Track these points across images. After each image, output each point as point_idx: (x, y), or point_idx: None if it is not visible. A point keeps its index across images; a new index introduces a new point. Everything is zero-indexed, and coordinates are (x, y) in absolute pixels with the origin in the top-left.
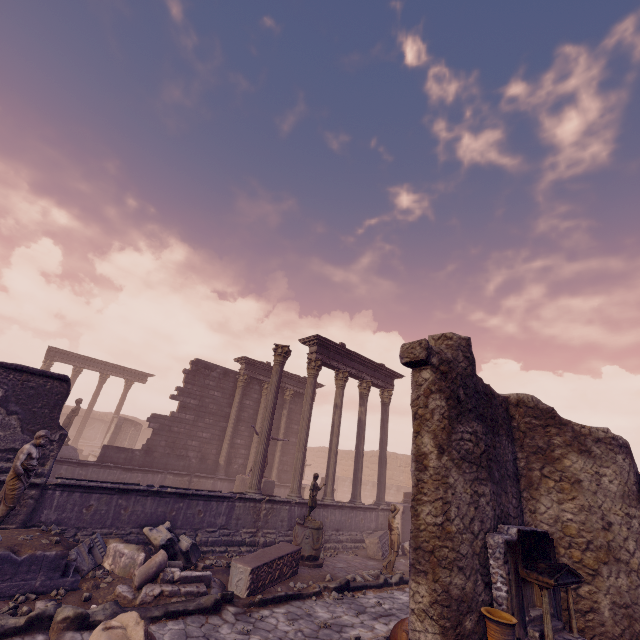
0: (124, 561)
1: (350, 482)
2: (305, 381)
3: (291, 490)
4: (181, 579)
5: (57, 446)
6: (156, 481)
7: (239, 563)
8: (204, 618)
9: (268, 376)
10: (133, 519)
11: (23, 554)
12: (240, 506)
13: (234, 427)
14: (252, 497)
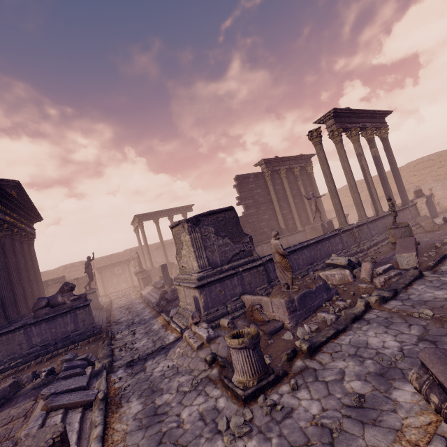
0: (338, 277)
1: None
2: (302, 157)
3: (360, 217)
4: (383, 271)
5: (251, 244)
6: (259, 250)
7: (402, 254)
8: (423, 280)
9: (280, 165)
10: (304, 262)
11: (311, 288)
12: (344, 236)
13: (279, 205)
14: (348, 228)
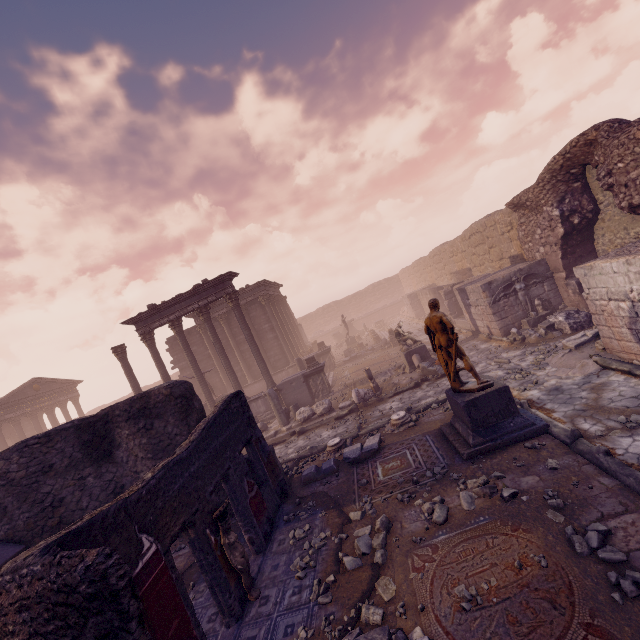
0: None
1: (421, 295)
2: (245, 290)
3: None
4: None
5: None
6: None
7: None
8: None
9: (214, 312)
10: None
11: None
12: None
13: (217, 360)
14: None
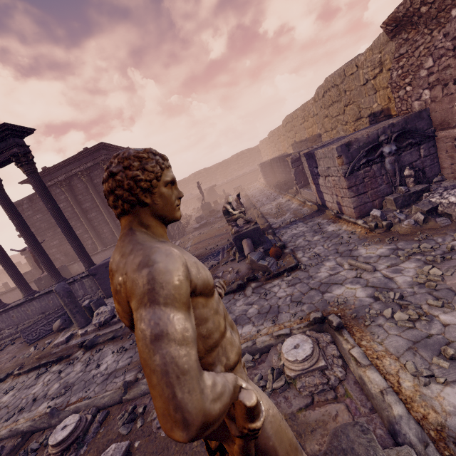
0: None
1: (273, 163)
2: (83, 154)
3: None
4: None
5: None
6: None
7: None
8: None
9: (52, 179)
10: None
11: None
12: None
13: None
14: None
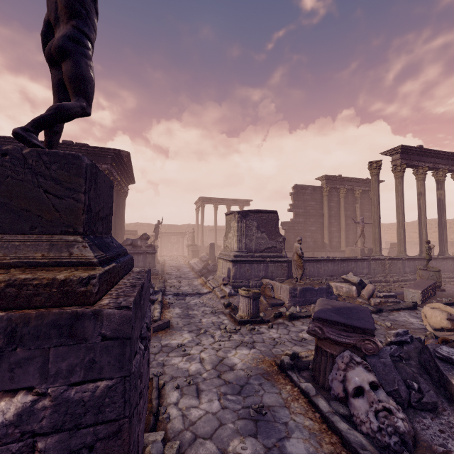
0: (345, 290)
1: None
2: (368, 181)
3: (399, 252)
4: (384, 296)
5: (283, 244)
6: None
7: (410, 289)
8: (412, 311)
9: (342, 184)
10: (325, 273)
11: (315, 287)
12: (373, 263)
13: (328, 221)
14: (379, 258)
